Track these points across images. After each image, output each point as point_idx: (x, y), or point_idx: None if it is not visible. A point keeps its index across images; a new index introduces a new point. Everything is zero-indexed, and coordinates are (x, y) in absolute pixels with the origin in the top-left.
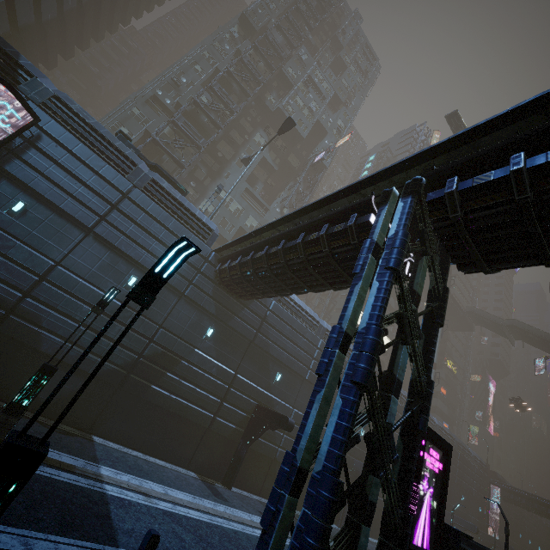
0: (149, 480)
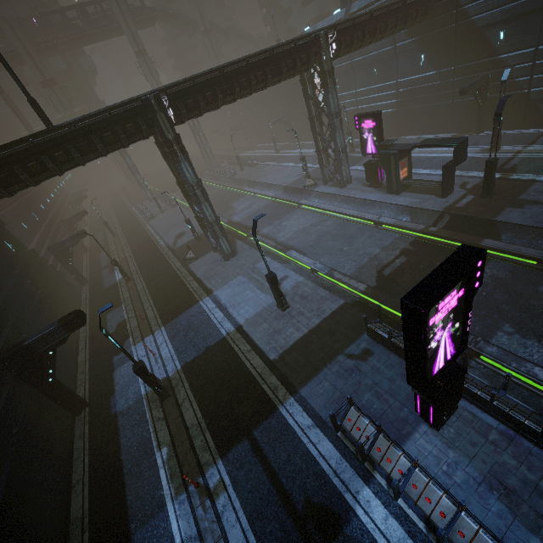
0: None
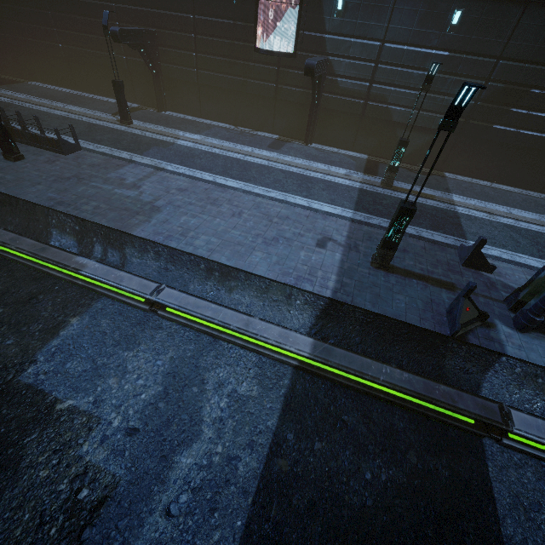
0: (493, 203)
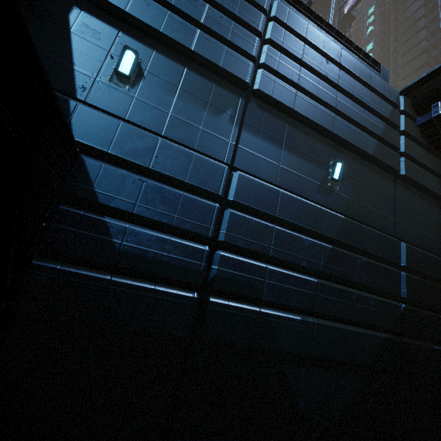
0: None
